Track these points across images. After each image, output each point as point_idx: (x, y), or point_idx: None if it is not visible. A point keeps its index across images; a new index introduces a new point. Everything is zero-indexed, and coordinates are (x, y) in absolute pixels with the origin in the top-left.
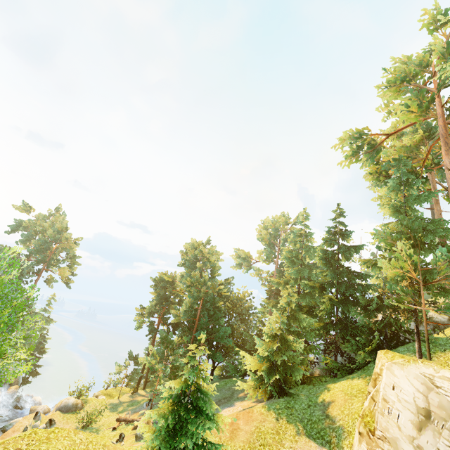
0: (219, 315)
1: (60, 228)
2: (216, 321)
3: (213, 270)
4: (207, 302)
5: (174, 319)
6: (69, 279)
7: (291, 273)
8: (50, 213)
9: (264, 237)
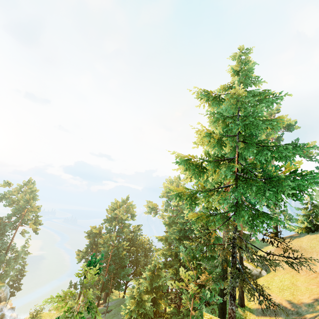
0: (124, 259)
1: (29, 197)
2: (123, 263)
3: (124, 226)
4: (114, 254)
5: None
6: (37, 228)
7: (171, 230)
8: (24, 183)
9: (164, 195)
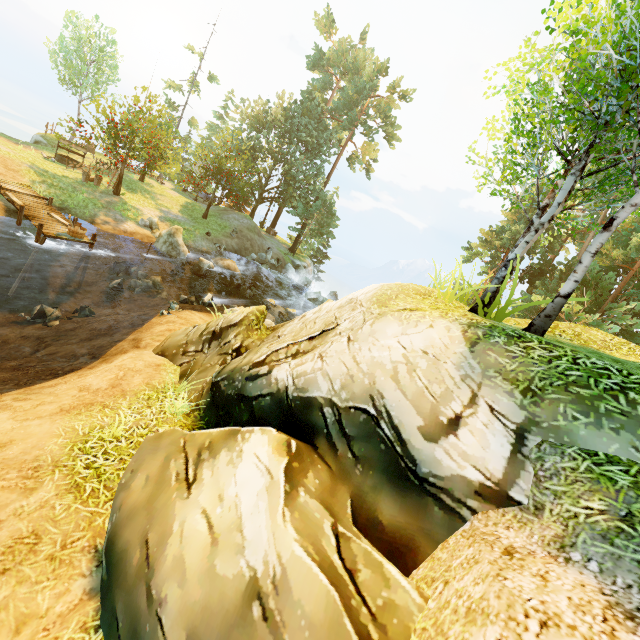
0: None
1: (378, 67)
2: None
3: None
4: None
5: (536, 264)
6: (370, 166)
7: None
8: (349, 44)
9: None
